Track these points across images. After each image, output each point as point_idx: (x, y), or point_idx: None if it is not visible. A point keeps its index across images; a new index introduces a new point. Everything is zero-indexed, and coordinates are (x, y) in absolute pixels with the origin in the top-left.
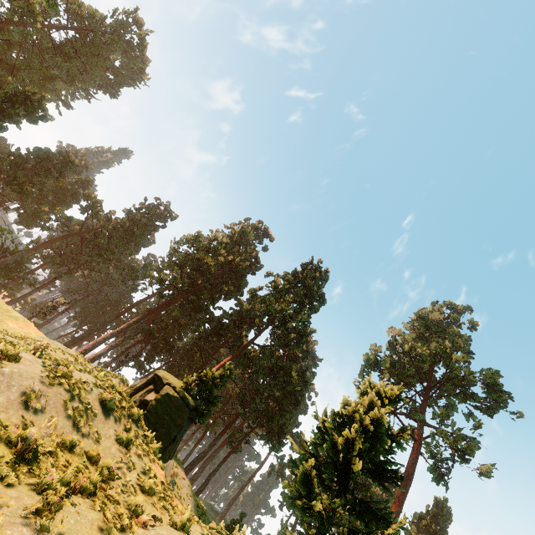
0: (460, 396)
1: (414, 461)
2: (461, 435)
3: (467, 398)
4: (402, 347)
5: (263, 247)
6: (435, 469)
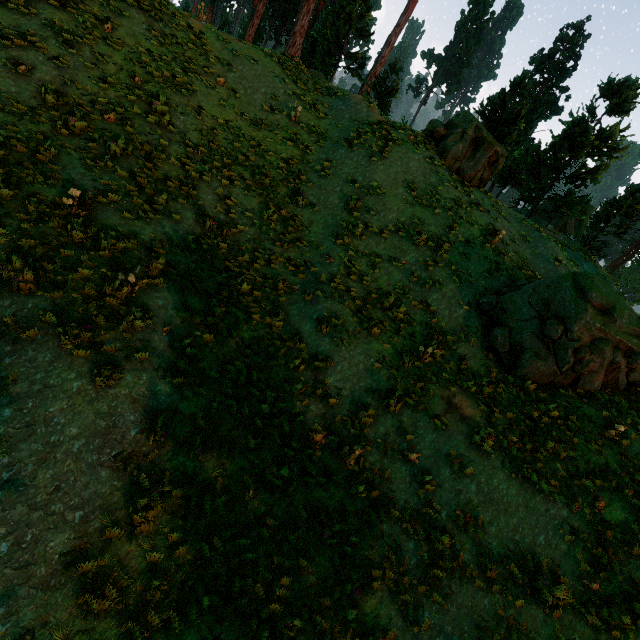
0: None
1: None
2: None
3: None
4: None
5: None
6: None
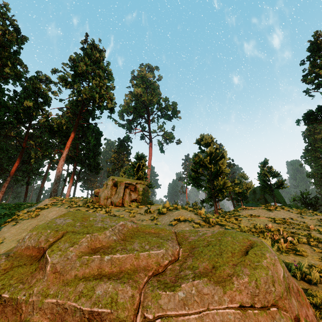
0: (164, 117)
1: (151, 148)
2: (167, 132)
3: (167, 117)
4: (142, 98)
5: (2, 4)
6: (162, 148)
